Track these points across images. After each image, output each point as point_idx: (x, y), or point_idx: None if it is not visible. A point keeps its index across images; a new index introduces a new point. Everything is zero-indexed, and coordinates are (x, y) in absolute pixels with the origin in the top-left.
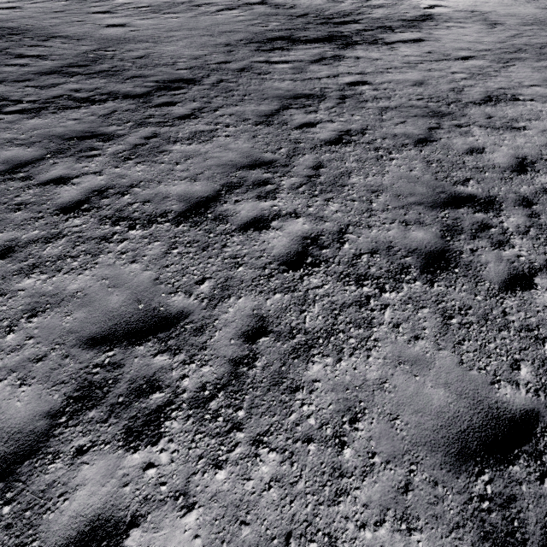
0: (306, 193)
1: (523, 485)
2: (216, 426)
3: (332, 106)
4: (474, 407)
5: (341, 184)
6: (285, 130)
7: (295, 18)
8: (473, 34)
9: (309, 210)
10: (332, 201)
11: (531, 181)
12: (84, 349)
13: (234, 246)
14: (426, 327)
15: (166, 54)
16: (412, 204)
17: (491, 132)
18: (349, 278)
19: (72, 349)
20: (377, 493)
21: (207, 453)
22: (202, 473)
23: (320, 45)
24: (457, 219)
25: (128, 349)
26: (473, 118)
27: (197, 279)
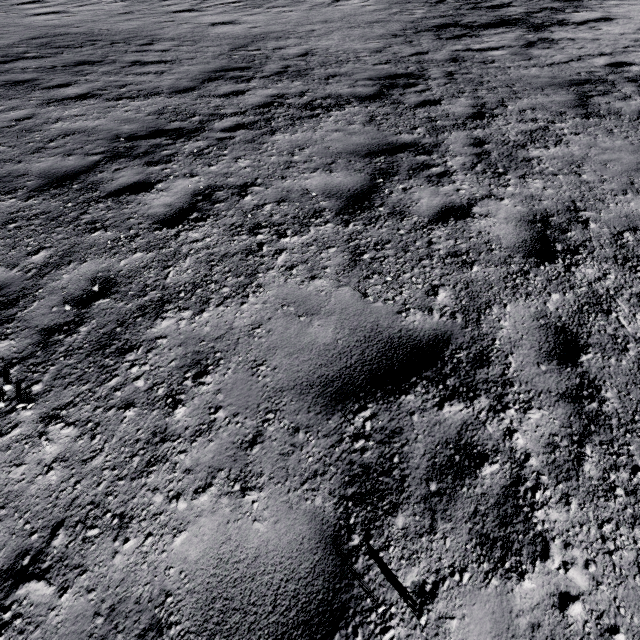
0: None
1: None
2: None
3: (637, 90)
4: None
5: None
6: (632, 121)
7: (435, 4)
8: None
9: None
10: None
11: None
12: None
13: None
14: None
15: (332, 49)
16: None
17: None
18: None
19: None
20: None
21: None
22: None
23: (507, 29)
24: None
25: None
26: None
27: None
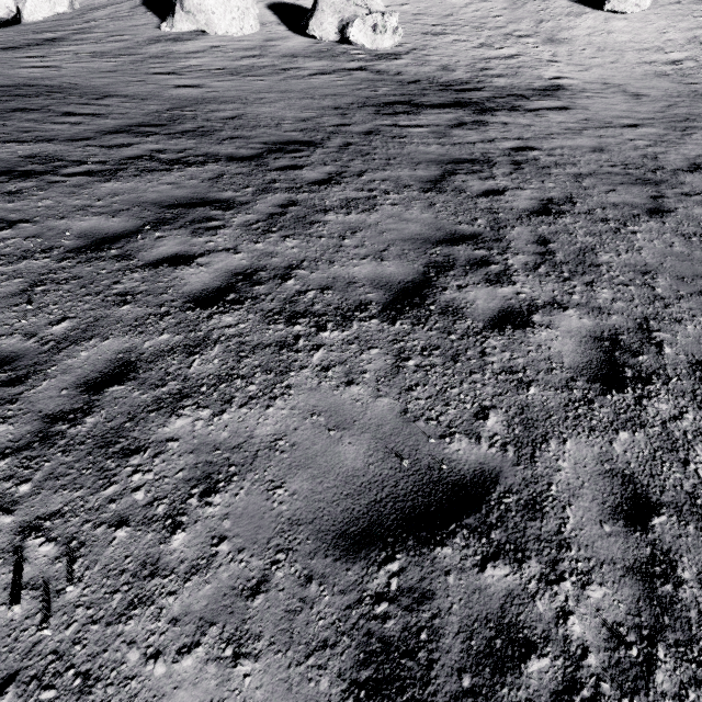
0: (552, 275)
1: None
2: None
3: (510, 172)
4: None
5: (591, 263)
6: (466, 198)
7: (406, 84)
8: (621, 104)
9: (574, 298)
10: (597, 285)
11: None
12: (336, 559)
13: (499, 353)
14: None
15: (263, 115)
16: None
17: None
18: None
19: (313, 562)
20: None
21: None
22: None
23: (452, 110)
24: None
25: (424, 556)
26: (697, 186)
27: (474, 410)
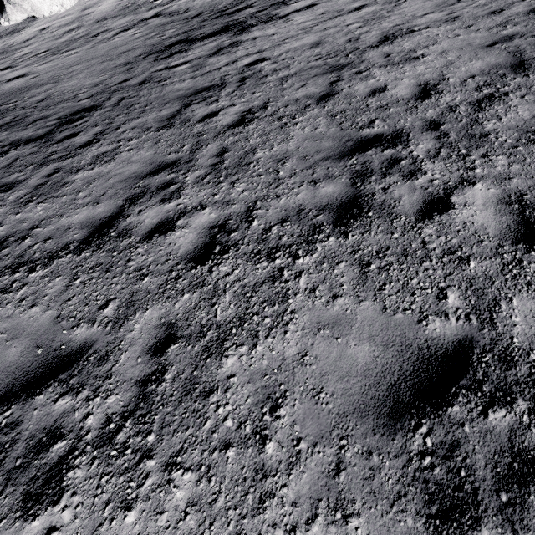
0: (211, 182)
1: (466, 426)
2: (124, 461)
3: (233, 90)
4: (403, 353)
5: (246, 162)
6: (187, 127)
7: (190, 20)
8: None
9: (215, 198)
10: (238, 182)
11: (436, 104)
12: None
13: (139, 258)
14: (344, 282)
15: (67, 90)
16: (319, 161)
17: (390, 68)
18: (260, 255)
19: None
20: (306, 485)
21: (114, 496)
22: (110, 522)
23: (217, 38)
24: (366, 162)
25: (27, 403)
26: (372, 61)
27: (101, 304)
